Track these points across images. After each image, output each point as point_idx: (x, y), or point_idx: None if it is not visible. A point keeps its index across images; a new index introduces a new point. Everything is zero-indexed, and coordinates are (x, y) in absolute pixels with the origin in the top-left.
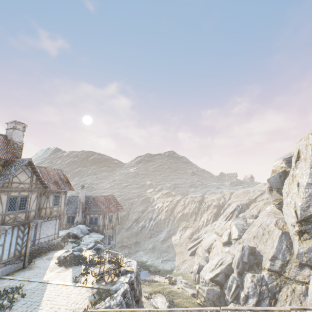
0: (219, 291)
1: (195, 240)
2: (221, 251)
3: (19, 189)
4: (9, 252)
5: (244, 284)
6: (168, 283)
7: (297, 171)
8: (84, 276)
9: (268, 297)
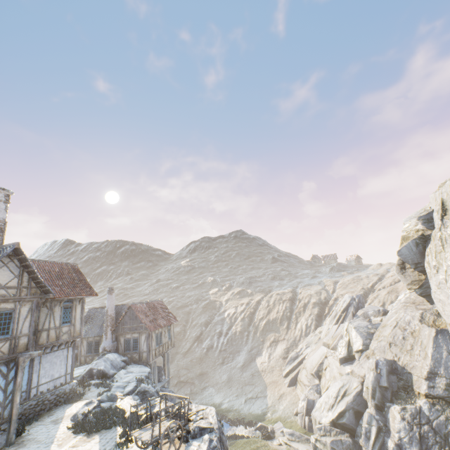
0: (350, 442)
1: (293, 360)
2: (339, 374)
3: None
4: None
5: (390, 425)
6: (262, 438)
7: (449, 231)
8: (123, 448)
9: (437, 444)
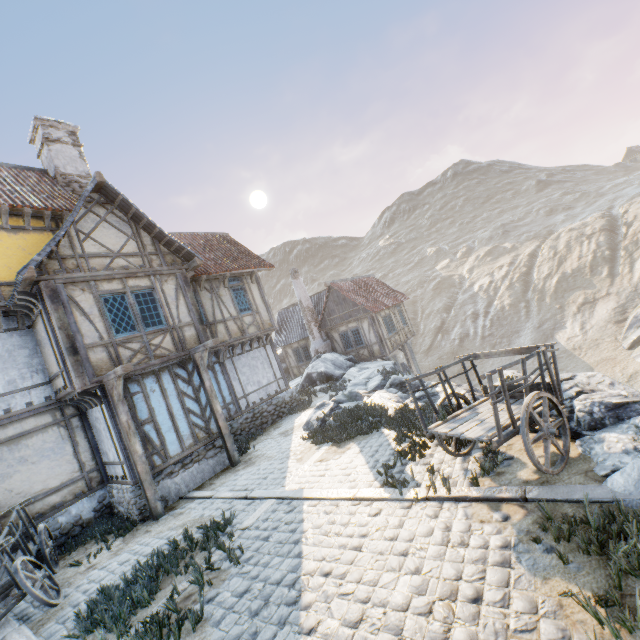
0: None
1: None
2: None
3: (117, 274)
4: (179, 436)
5: None
6: None
7: None
8: (413, 459)
9: None
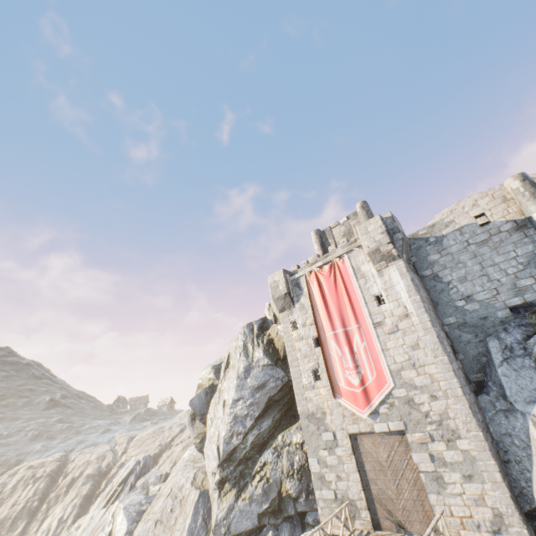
0: None
1: None
2: None
3: None
4: None
5: None
6: None
7: (225, 384)
8: None
9: None
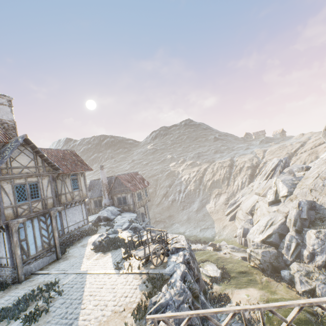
0: (275, 252)
1: (232, 205)
2: (267, 212)
3: (23, 175)
4: (36, 246)
5: (306, 242)
6: (213, 250)
7: None
8: (127, 260)
9: None
